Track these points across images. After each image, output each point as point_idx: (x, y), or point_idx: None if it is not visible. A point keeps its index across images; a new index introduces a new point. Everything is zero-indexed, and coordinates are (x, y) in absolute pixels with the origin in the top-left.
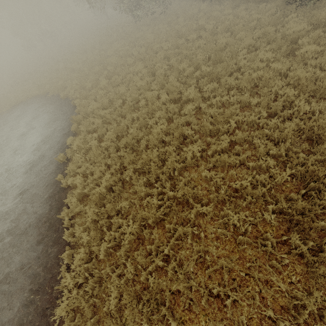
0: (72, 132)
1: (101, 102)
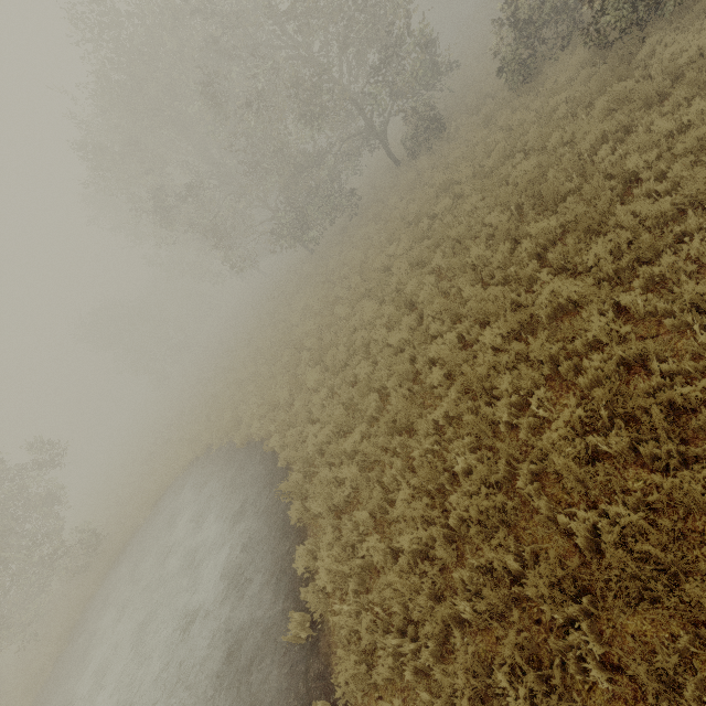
0: (291, 524)
1: (332, 419)
